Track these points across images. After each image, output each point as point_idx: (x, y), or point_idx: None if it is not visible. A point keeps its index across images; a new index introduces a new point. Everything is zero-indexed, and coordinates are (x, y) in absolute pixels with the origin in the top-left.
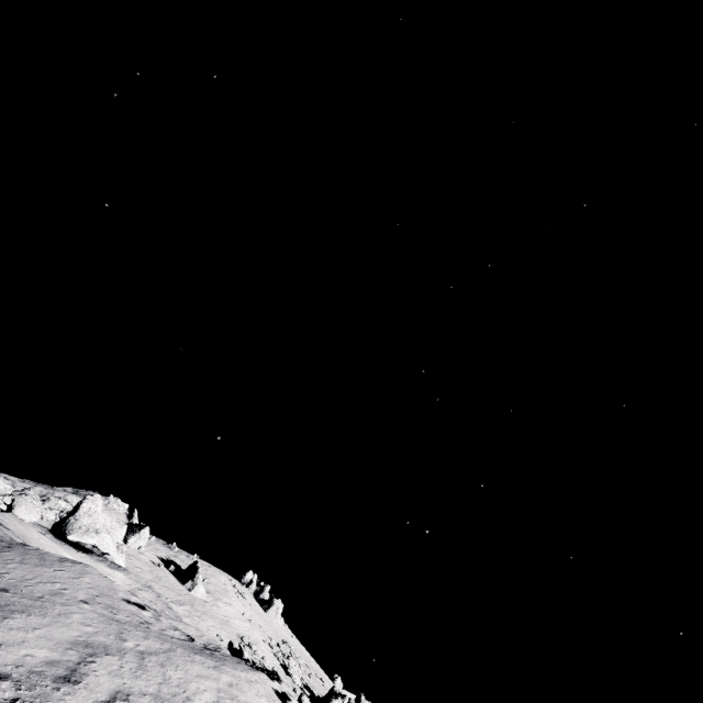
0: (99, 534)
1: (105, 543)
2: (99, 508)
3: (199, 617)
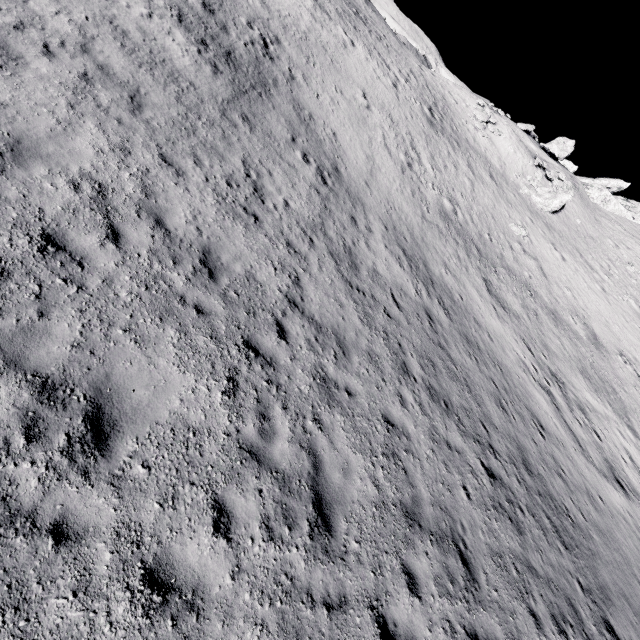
0: (551, 144)
1: (553, 148)
2: (568, 143)
3: (637, 243)
